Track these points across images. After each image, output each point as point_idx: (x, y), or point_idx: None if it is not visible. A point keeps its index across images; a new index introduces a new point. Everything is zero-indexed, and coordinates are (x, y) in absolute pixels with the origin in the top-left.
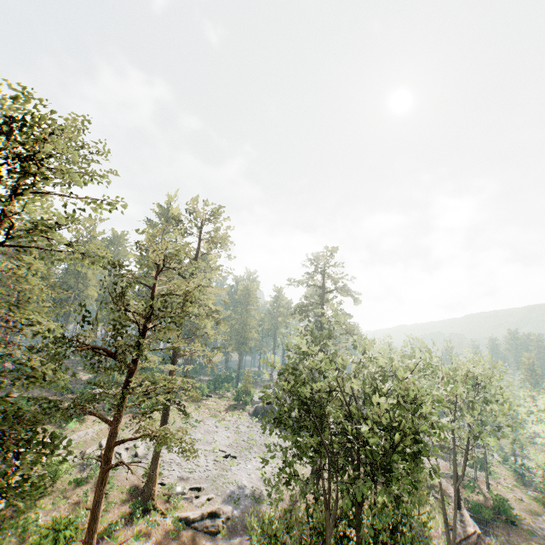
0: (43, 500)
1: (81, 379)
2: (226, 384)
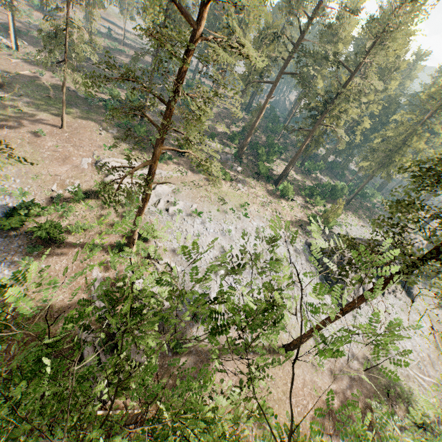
0: (93, 201)
1: (216, 130)
2: (319, 198)
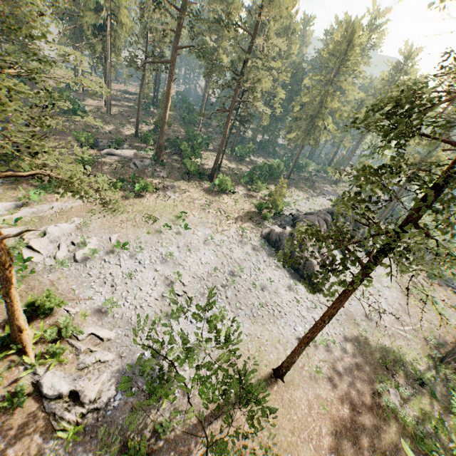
0: None
1: (122, 133)
2: (260, 183)
